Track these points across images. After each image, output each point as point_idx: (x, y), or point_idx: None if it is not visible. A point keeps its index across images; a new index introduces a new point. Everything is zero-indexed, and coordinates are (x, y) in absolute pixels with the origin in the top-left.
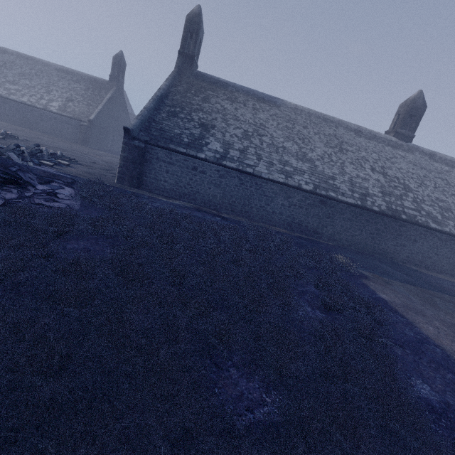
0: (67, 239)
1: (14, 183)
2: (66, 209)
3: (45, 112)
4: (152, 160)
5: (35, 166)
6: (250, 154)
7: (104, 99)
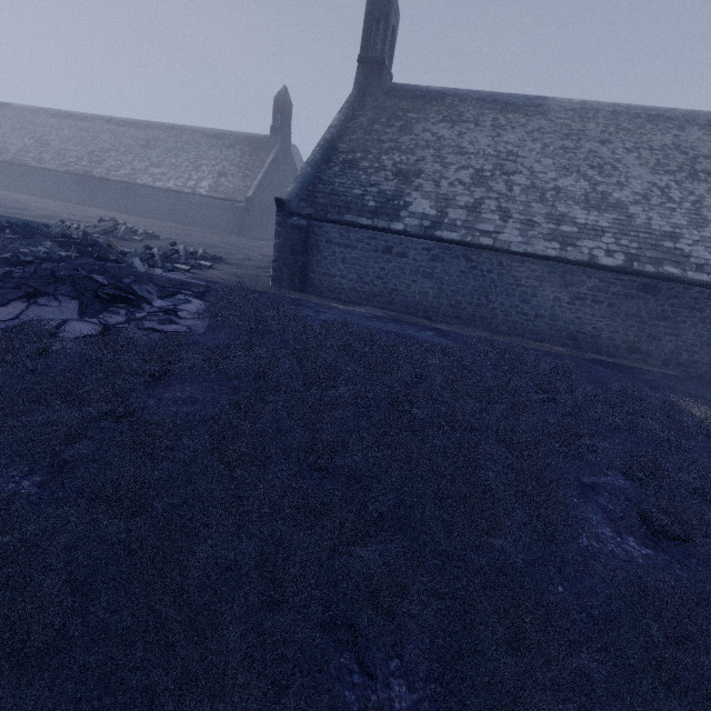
0: (169, 384)
1: (125, 301)
2: (185, 334)
3: (194, 197)
4: (320, 244)
5: (164, 273)
6: (487, 212)
7: (264, 165)
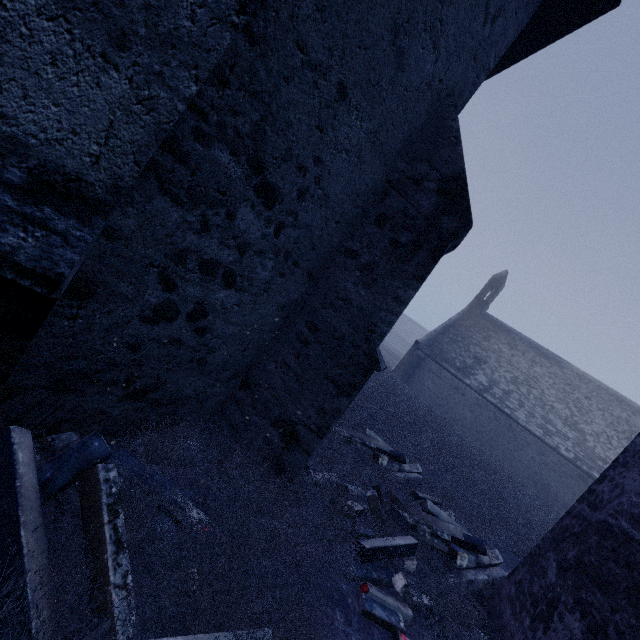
0: None
1: None
2: None
3: None
4: (425, 368)
5: None
6: (513, 398)
7: None
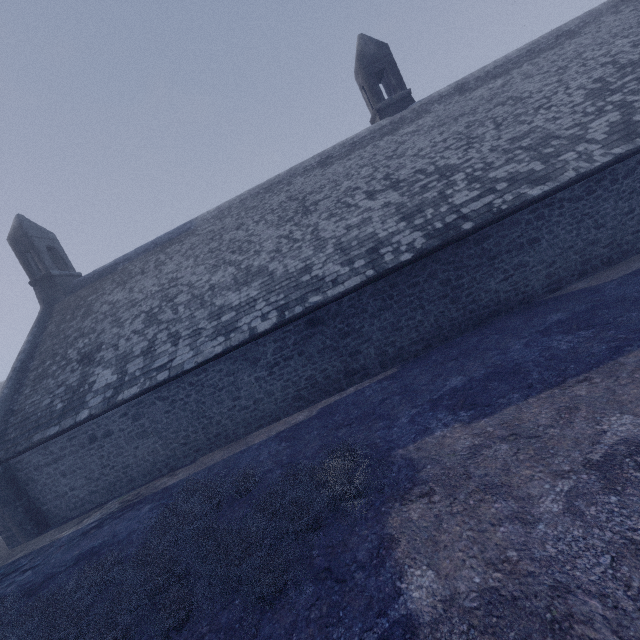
0: None
1: None
2: None
3: None
4: (32, 476)
5: None
6: (161, 345)
7: None
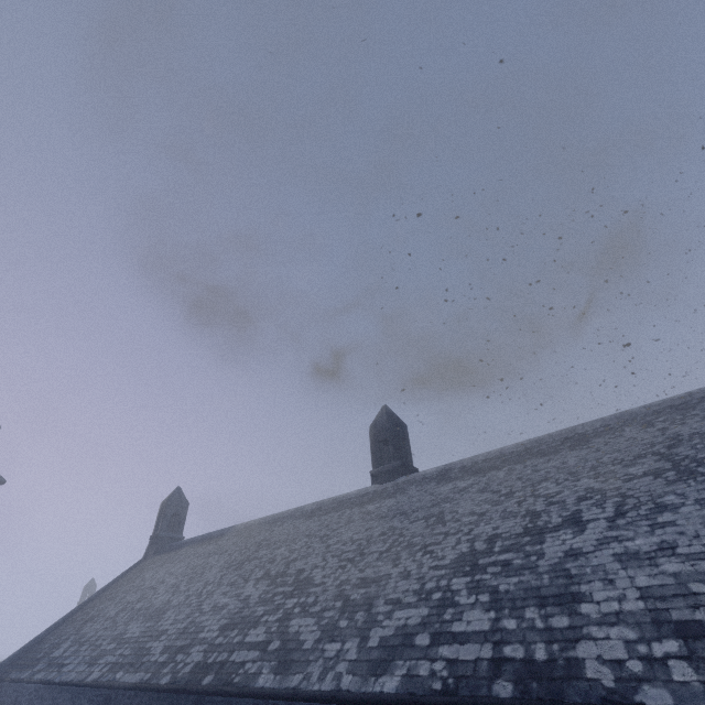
0: None
1: None
2: None
3: None
4: None
5: None
6: (88, 643)
7: None
